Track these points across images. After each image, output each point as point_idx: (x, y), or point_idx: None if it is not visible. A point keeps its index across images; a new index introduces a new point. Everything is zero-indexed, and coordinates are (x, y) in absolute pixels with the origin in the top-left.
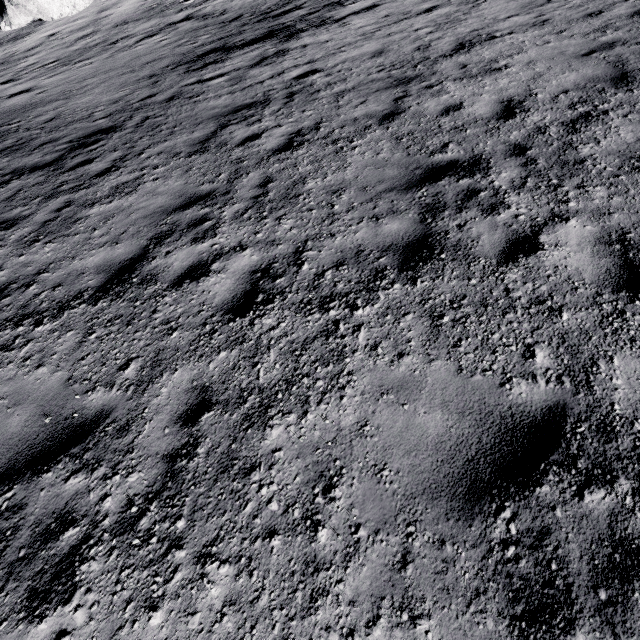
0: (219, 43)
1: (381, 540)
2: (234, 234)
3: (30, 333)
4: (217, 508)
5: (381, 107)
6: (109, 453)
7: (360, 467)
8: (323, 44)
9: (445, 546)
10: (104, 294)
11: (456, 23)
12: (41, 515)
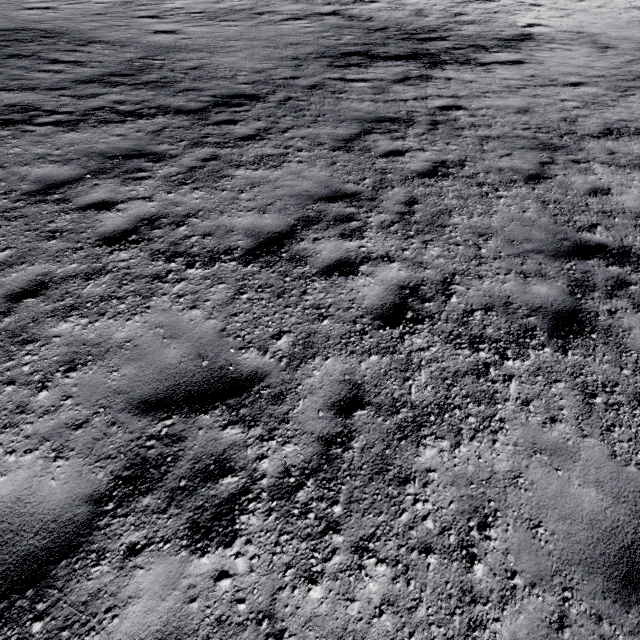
0: (363, 48)
1: (537, 594)
2: (381, 243)
3: (183, 272)
4: (373, 506)
5: (527, 166)
6: (265, 416)
7: (515, 516)
8: (467, 83)
9: (602, 623)
10: (254, 259)
11: (604, 107)
12: (200, 453)
